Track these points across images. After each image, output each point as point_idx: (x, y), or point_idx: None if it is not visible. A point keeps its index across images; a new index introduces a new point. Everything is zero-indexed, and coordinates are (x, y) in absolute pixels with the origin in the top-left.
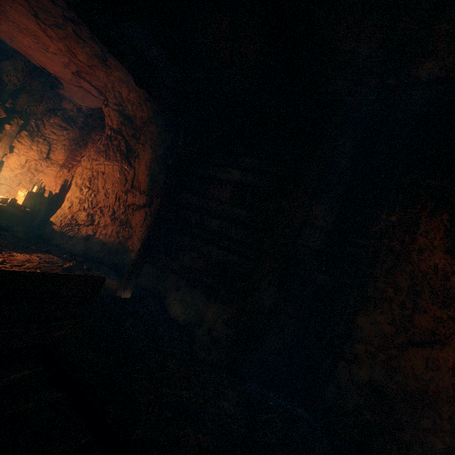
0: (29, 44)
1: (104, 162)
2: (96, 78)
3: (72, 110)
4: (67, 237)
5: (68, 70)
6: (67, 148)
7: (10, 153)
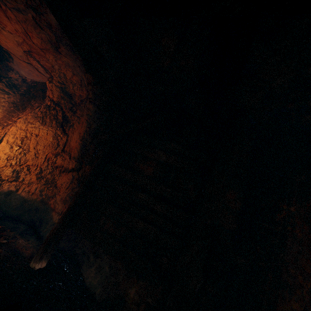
0: None
1: (39, 126)
2: (45, 59)
3: (17, 80)
4: None
5: (21, 48)
6: (5, 108)
7: None
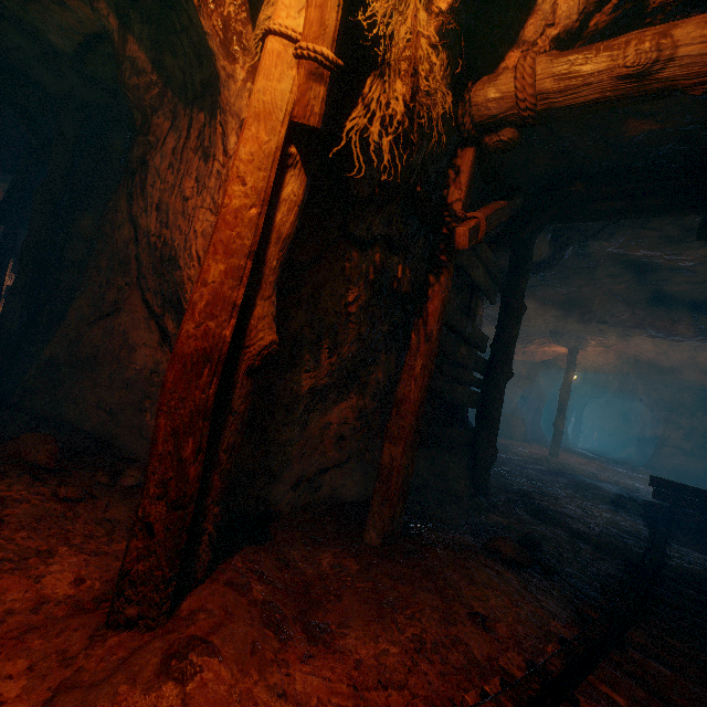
0: None
1: None
2: None
3: None
4: None
5: None
6: None
7: None
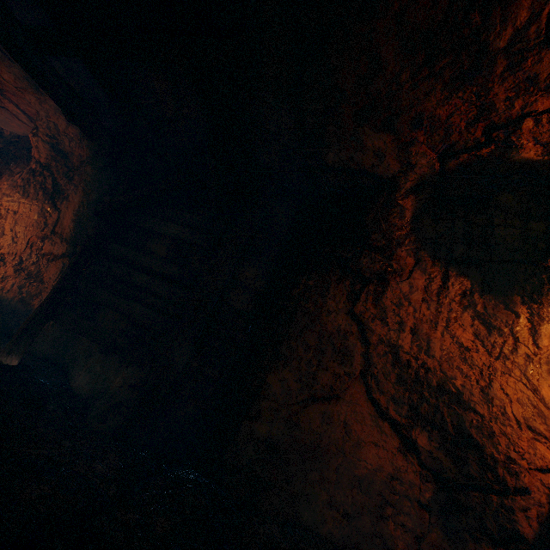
0: None
1: (19, 199)
2: (26, 102)
3: None
4: None
5: None
6: None
7: None
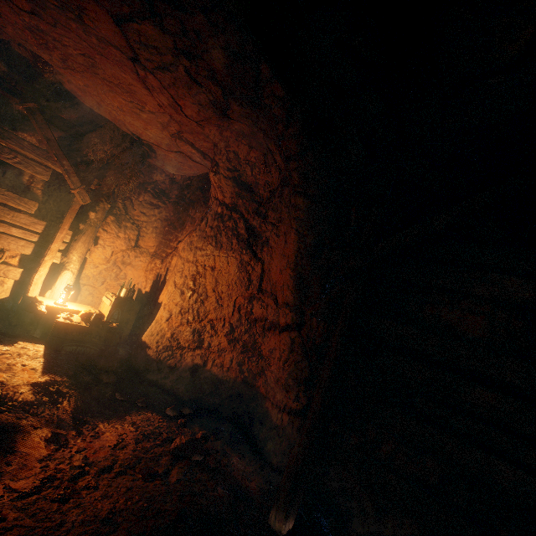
0: (120, 105)
1: (212, 252)
2: (202, 137)
3: (164, 182)
4: (166, 367)
5: (166, 131)
6: (158, 231)
7: (94, 245)
